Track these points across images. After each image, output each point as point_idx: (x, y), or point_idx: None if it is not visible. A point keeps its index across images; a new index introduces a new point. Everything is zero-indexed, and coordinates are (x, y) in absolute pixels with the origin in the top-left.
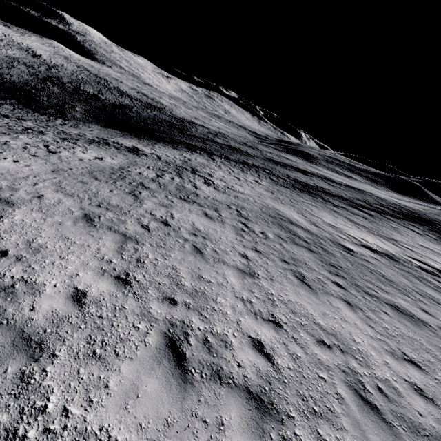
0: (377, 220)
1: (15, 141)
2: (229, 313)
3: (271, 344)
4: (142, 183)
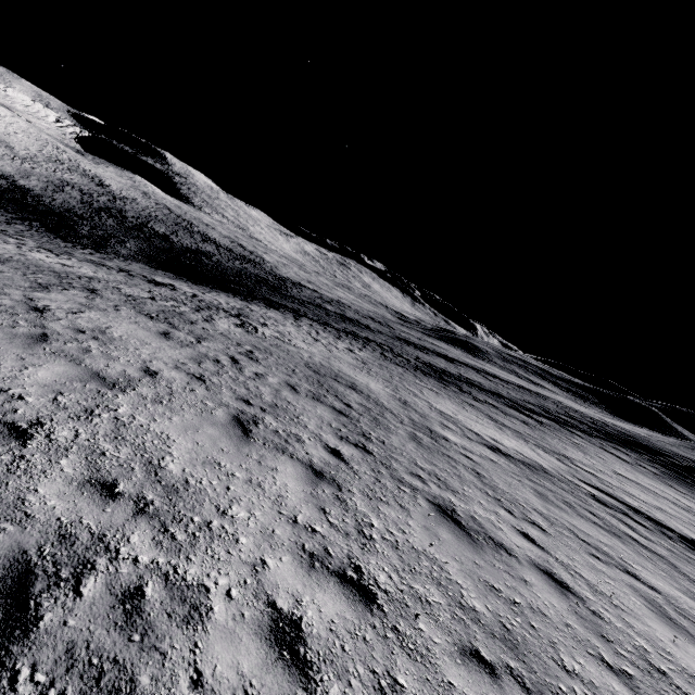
0: (548, 429)
1: None
2: None
3: None
4: (95, 289)
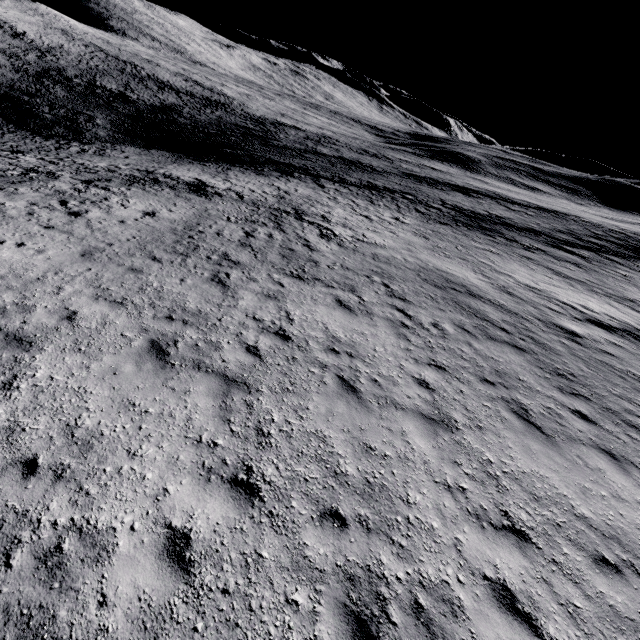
0: (596, 265)
1: (13, 201)
2: (437, 527)
3: (525, 589)
4: (226, 255)
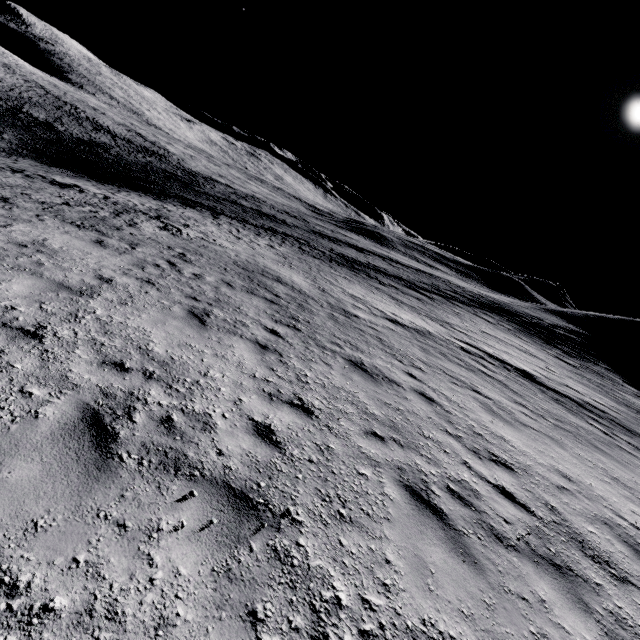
0: (436, 303)
1: None
2: None
3: None
4: (5, 198)
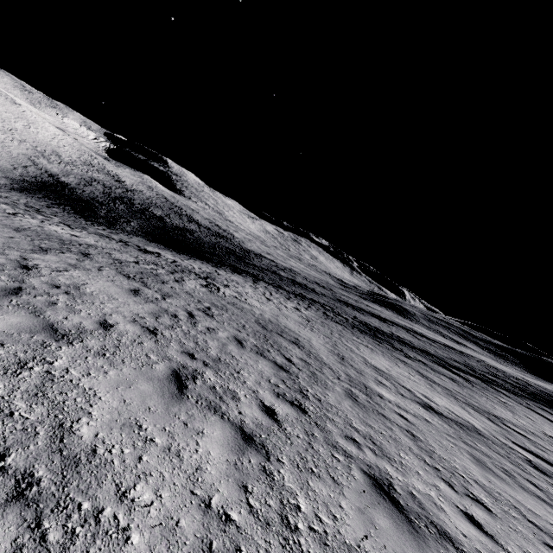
0: (475, 387)
1: None
2: None
3: None
4: (89, 254)
